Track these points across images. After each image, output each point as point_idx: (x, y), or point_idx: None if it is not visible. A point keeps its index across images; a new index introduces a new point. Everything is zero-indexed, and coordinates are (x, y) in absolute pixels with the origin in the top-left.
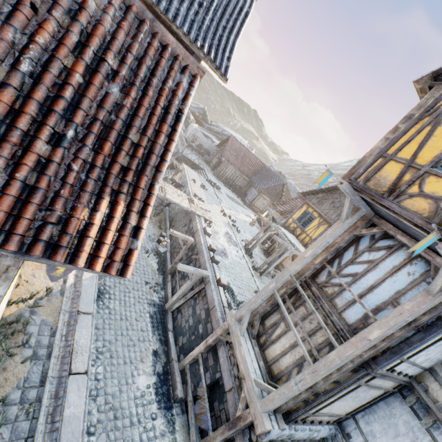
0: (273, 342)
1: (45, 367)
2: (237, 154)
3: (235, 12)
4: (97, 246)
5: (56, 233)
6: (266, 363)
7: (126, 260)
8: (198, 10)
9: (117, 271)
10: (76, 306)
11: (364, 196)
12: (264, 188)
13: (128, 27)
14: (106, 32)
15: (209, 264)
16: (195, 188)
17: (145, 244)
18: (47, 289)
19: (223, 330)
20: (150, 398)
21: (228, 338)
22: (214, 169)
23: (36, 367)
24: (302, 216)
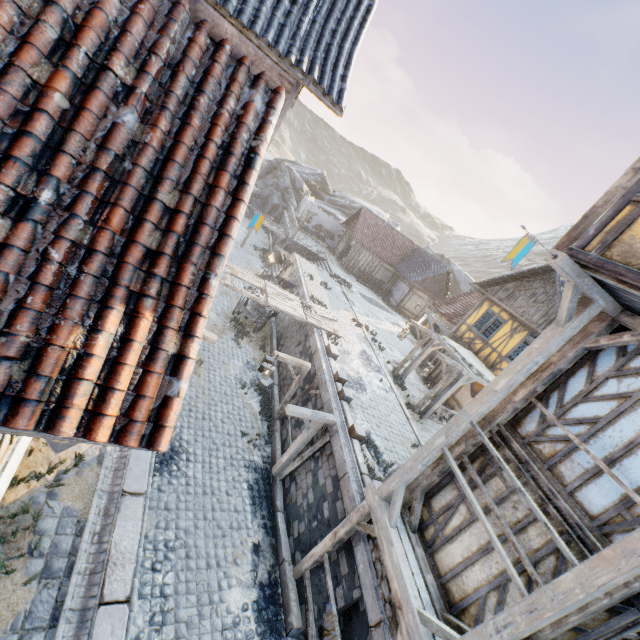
0: (448, 539)
1: (62, 592)
2: (373, 233)
3: (350, 8)
4: (101, 395)
5: (18, 376)
6: (438, 578)
7: (158, 418)
8: (290, 9)
9: (140, 438)
10: (120, 483)
11: (603, 276)
12: (417, 280)
13: (151, 14)
14: (109, 23)
15: (336, 402)
16: (312, 287)
17: (241, 375)
18: (76, 456)
19: (361, 515)
20: (248, 629)
21: (369, 529)
22: (341, 258)
23: (46, 591)
24: (483, 320)
